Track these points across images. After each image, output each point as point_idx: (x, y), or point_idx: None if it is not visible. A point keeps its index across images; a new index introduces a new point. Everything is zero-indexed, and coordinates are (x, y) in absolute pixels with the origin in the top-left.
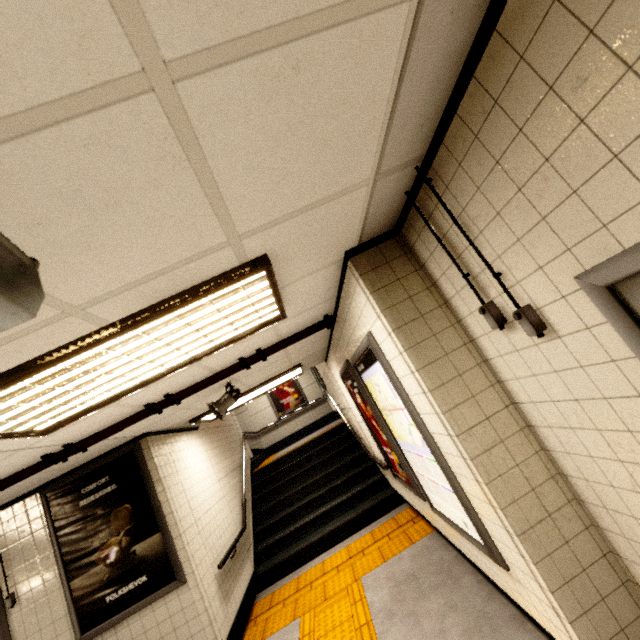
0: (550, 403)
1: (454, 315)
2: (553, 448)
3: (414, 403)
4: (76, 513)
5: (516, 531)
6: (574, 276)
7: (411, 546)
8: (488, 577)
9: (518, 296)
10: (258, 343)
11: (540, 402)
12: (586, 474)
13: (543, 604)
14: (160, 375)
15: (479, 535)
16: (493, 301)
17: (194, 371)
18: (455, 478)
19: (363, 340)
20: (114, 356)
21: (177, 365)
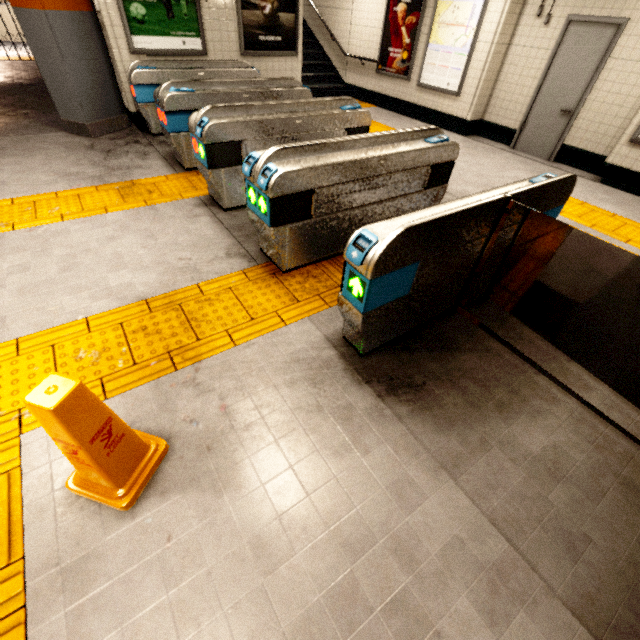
0: (523, 47)
1: (525, 1)
2: (506, 63)
3: (483, 26)
4: None
5: (484, 79)
6: (567, 14)
7: (368, 108)
8: (431, 110)
9: (552, 10)
10: None
11: (520, 46)
12: (509, 72)
13: (467, 104)
14: None
15: (460, 85)
16: (544, 6)
17: None
18: (470, 63)
19: None
20: None
21: None
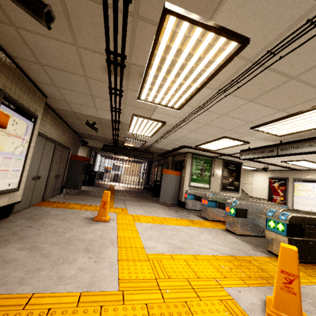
0: None
1: None
2: None
3: None
4: (227, 168)
5: None
6: None
7: None
8: None
9: None
10: (293, 167)
11: None
12: None
13: None
14: (296, 165)
15: None
16: None
17: (287, 165)
18: None
19: (315, 179)
20: (312, 164)
21: (298, 165)
